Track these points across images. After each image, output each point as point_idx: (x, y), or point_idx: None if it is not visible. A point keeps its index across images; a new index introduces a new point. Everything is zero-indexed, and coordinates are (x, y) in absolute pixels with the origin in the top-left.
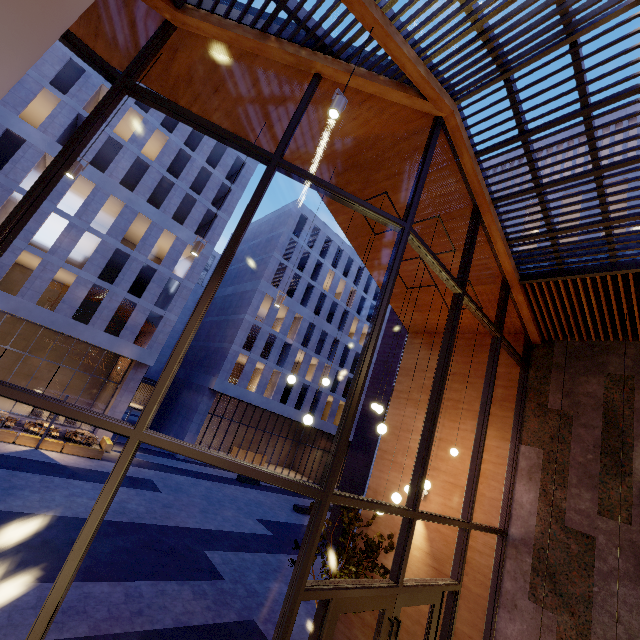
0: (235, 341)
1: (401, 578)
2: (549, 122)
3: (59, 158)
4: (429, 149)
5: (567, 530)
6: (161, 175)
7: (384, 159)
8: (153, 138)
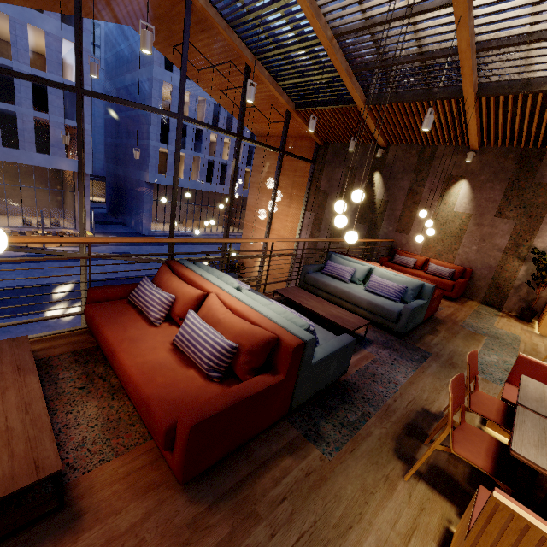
0: (151, 138)
1: None
2: (259, 8)
3: None
4: (184, 41)
5: (317, 250)
6: None
7: (172, 16)
8: None
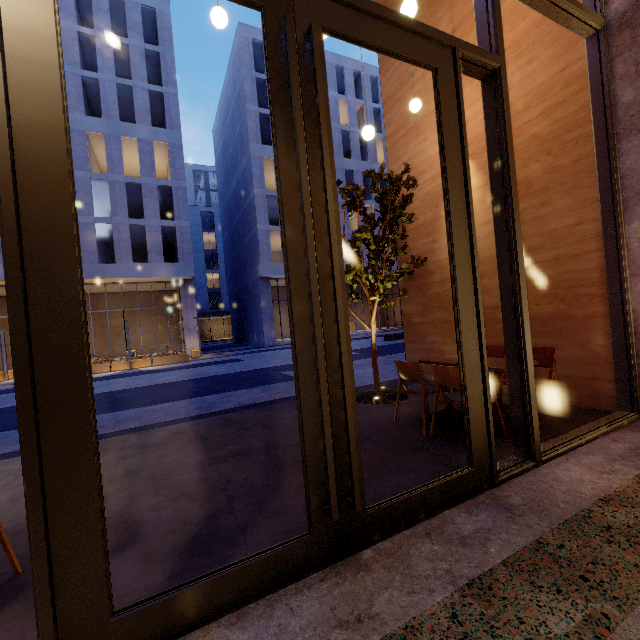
0: (258, 221)
1: None
2: None
3: None
4: None
5: None
6: (79, 77)
7: None
8: None
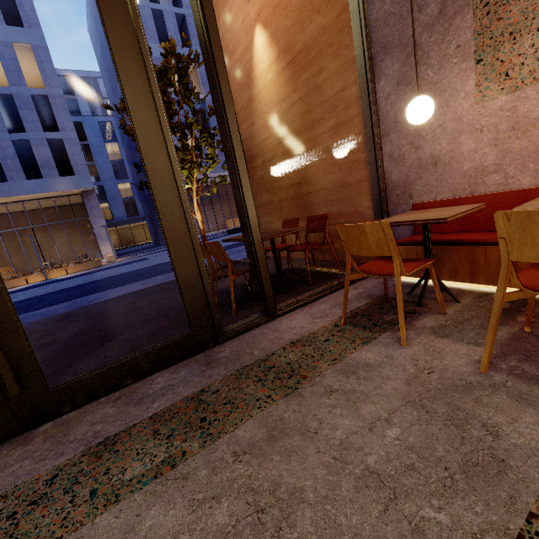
0: None
1: None
2: None
3: None
4: None
5: None
6: None
7: None
8: None
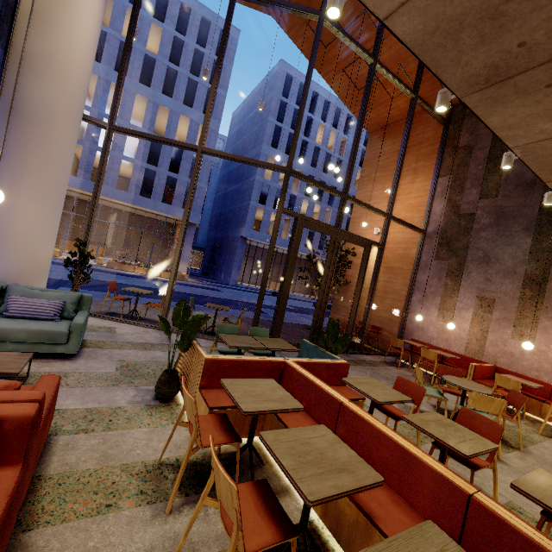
0: (252, 198)
1: (339, 224)
2: None
3: (131, 22)
4: None
5: (460, 216)
6: (166, 66)
7: None
8: (151, 33)
